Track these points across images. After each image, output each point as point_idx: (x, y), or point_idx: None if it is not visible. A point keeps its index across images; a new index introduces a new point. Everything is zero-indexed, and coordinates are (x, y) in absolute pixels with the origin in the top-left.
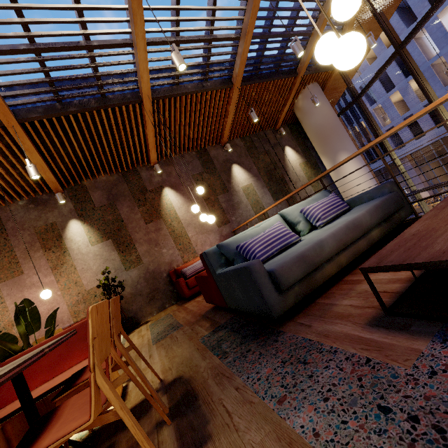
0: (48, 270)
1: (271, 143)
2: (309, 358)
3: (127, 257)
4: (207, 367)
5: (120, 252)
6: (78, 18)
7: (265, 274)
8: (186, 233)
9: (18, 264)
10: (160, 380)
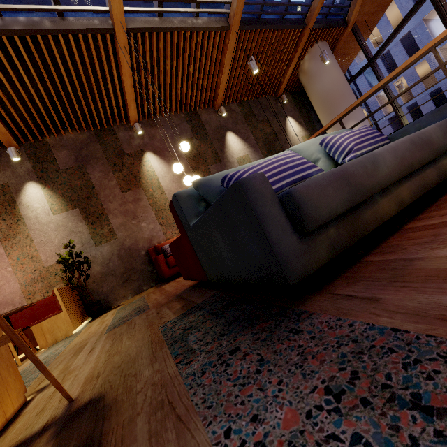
0: None
1: (272, 112)
2: (434, 391)
3: (98, 230)
4: (149, 382)
5: (89, 223)
6: None
7: (273, 199)
8: None
9: None
10: (68, 399)
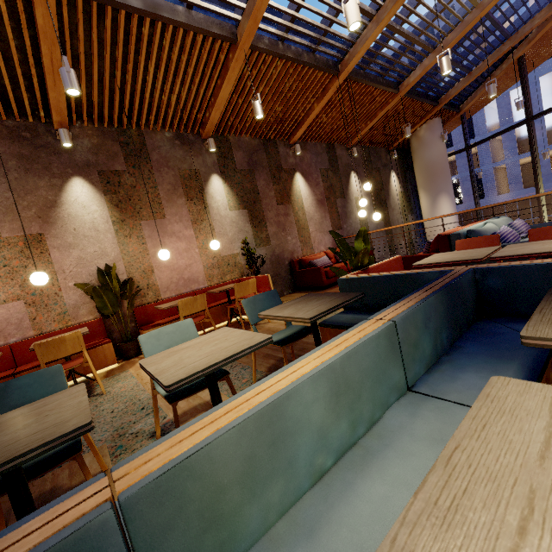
0: (189, 222)
1: (383, 163)
2: None
3: (259, 234)
4: None
5: (253, 226)
6: None
7: None
8: (308, 227)
9: (161, 206)
10: None
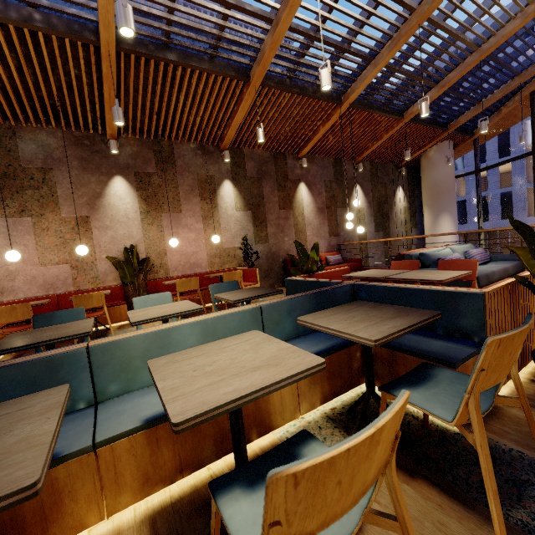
0: (200, 218)
1: (390, 178)
2: None
3: (259, 233)
4: None
5: (255, 226)
6: (359, 28)
7: None
8: (305, 231)
9: (179, 203)
10: None
